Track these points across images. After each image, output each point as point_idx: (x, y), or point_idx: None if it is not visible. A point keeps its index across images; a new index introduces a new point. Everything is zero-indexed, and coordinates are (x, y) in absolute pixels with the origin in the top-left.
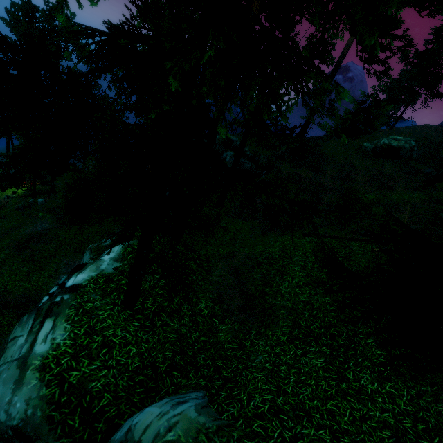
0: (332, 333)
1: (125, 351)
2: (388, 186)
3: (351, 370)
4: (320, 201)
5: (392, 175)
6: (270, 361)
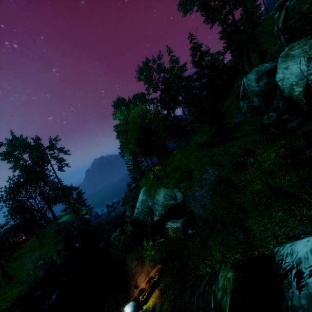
0: None
1: None
2: None
3: None
4: None
5: None
6: None
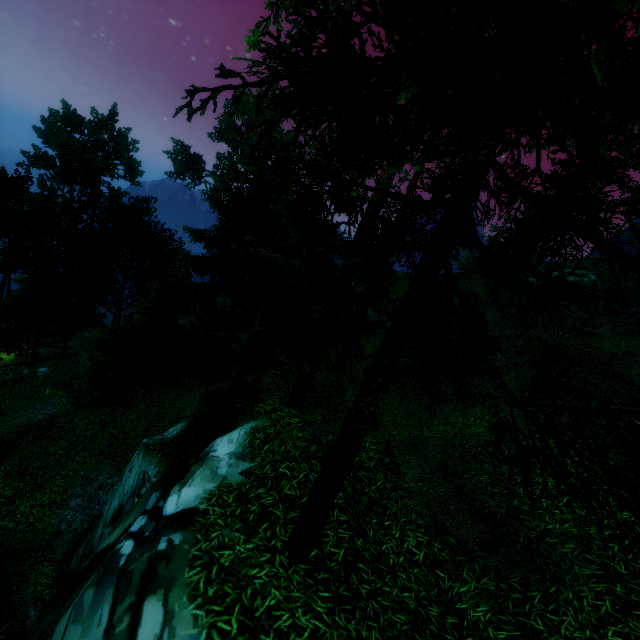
0: None
1: None
2: (588, 332)
3: None
4: (492, 356)
5: (585, 317)
6: None
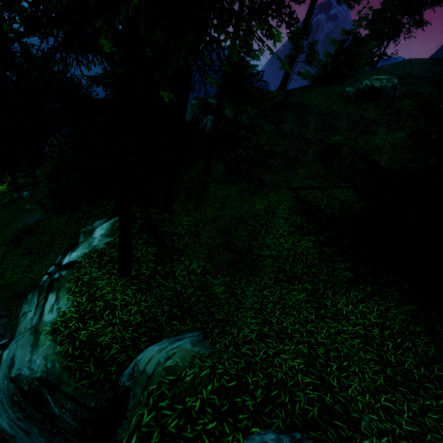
0: (313, 272)
1: (127, 310)
2: (370, 130)
3: (329, 299)
4: (305, 155)
5: (375, 118)
6: (259, 302)
